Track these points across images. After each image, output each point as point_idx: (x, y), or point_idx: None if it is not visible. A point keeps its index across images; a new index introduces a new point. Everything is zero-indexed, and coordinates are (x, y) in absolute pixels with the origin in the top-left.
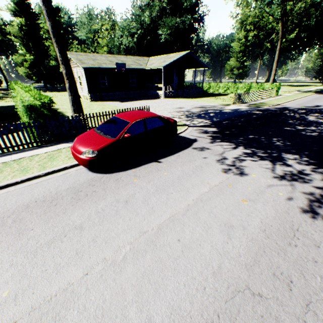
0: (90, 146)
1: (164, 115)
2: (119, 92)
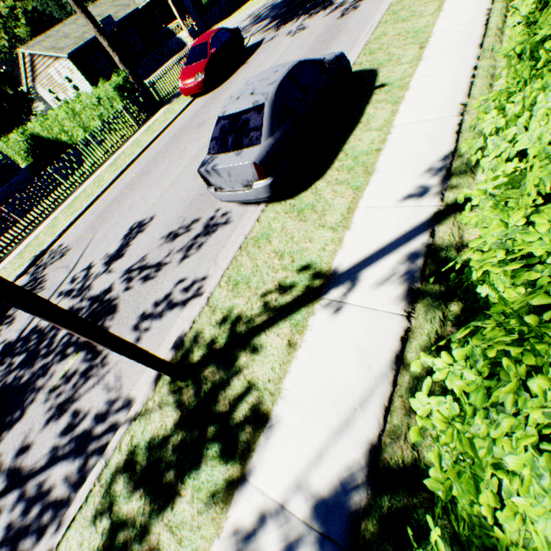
0: (196, 72)
1: None
2: None
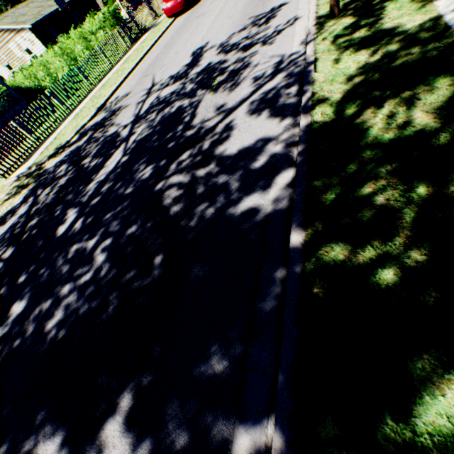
0: None
1: None
2: None
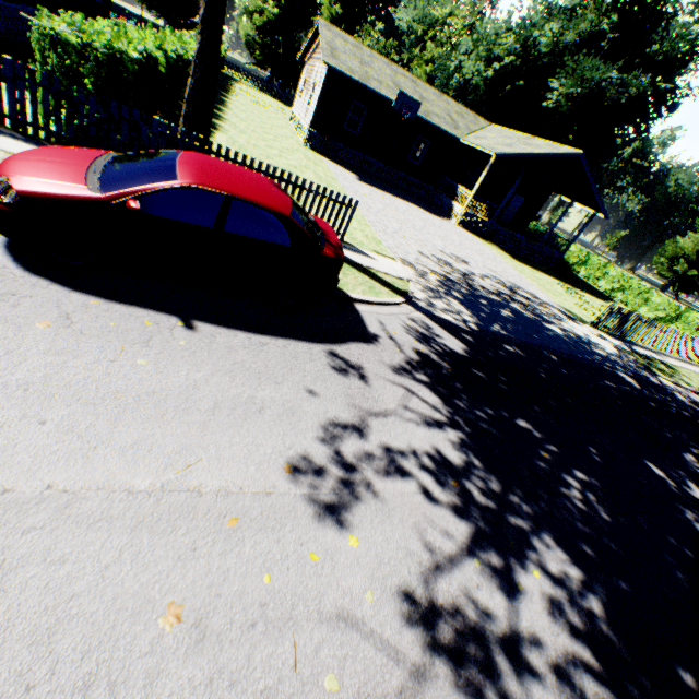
0: (23, 173)
1: (398, 250)
2: (376, 159)
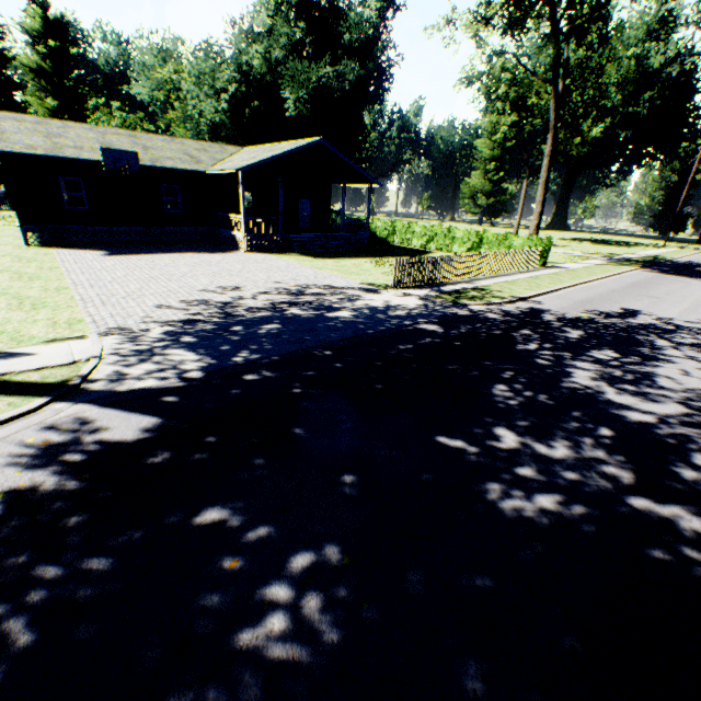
0: None
1: (111, 319)
2: (129, 225)
